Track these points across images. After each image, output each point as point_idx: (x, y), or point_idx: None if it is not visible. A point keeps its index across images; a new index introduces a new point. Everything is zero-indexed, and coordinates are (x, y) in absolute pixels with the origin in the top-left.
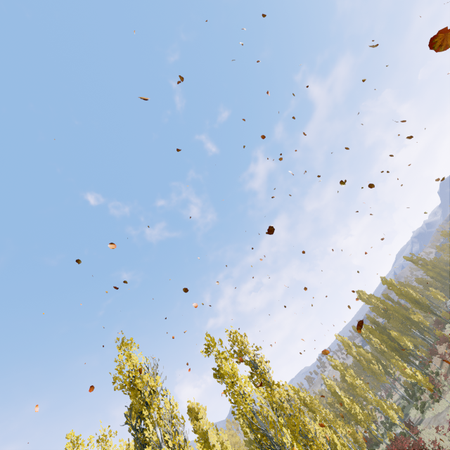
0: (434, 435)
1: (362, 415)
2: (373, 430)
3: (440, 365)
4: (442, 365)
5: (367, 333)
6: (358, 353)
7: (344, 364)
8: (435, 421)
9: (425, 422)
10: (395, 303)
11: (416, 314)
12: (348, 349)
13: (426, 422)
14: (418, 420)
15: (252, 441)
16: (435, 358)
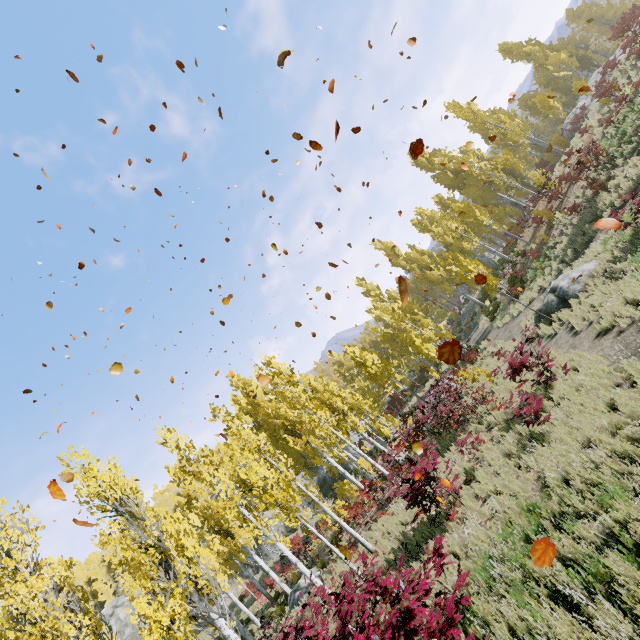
0: (496, 361)
1: (378, 367)
2: (397, 383)
3: (531, 239)
4: (535, 236)
5: (423, 223)
6: (409, 260)
7: (407, 280)
8: (505, 332)
9: (492, 335)
10: (479, 158)
11: (502, 155)
12: (393, 260)
13: (494, 334)
14: (485, 332)
15: (258, 426)
16: (527, 229)
